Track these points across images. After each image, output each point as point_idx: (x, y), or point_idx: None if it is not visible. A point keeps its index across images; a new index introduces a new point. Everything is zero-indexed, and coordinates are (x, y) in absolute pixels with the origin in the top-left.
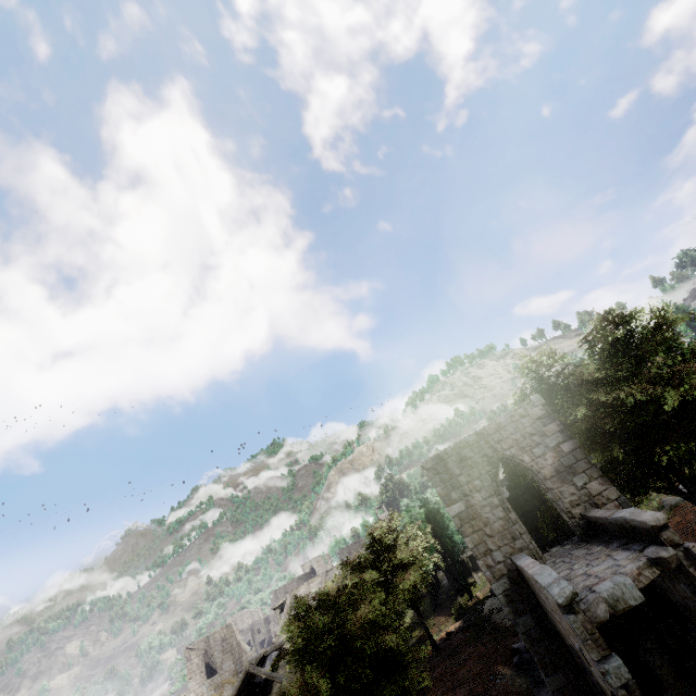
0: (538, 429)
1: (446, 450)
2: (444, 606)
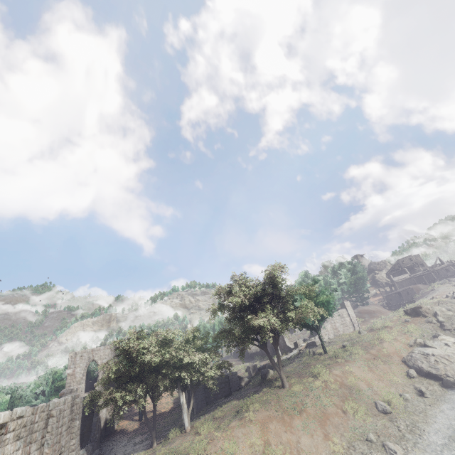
0: (109, 354)
1: (79, 351)
2: None
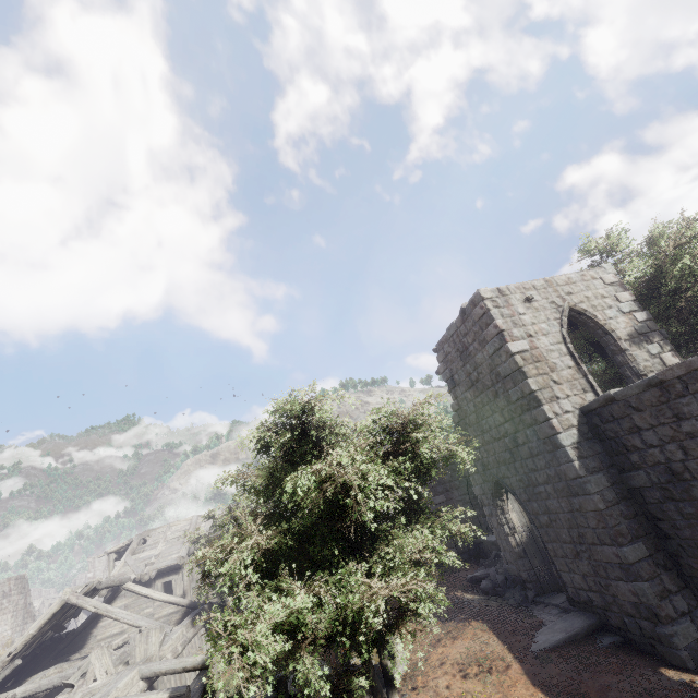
0: (611, 293)
1: (509, 287)
2: None
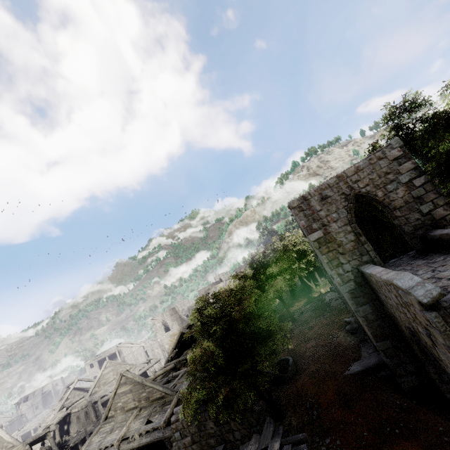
0: (394, 168)
1: (310, 192)
2: (298, 297)
